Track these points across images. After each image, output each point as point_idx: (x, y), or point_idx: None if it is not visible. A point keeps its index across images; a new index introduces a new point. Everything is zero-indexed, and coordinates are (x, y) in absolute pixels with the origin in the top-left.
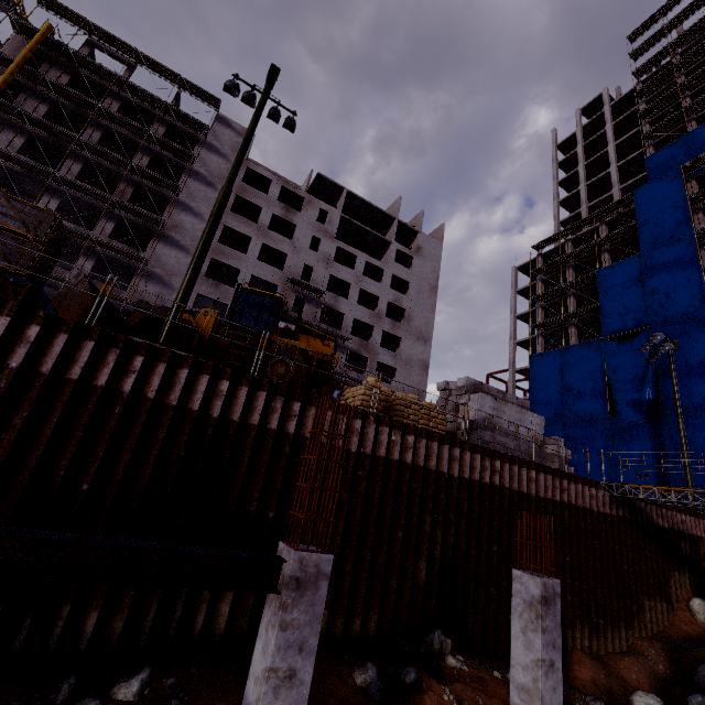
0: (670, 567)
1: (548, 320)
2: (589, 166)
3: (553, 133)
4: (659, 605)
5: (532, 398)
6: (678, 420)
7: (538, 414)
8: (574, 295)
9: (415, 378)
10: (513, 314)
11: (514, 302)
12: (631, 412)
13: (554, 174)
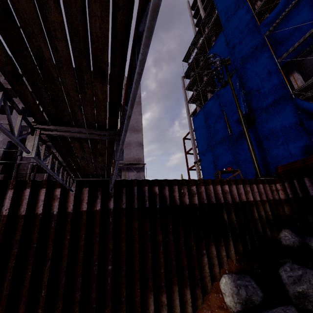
0: (202, 245)
1: (194, 94)
2: (206, 8)
3: (187, 3)
4: (176, 296)
5: (197, 141)
6: (237, 112)
7: (201, 149)
8: (206, 75)
9: (135, 152)
10: (186, 101)
11: (185, 95)
12: (238, 126)
13: (192, 22)
